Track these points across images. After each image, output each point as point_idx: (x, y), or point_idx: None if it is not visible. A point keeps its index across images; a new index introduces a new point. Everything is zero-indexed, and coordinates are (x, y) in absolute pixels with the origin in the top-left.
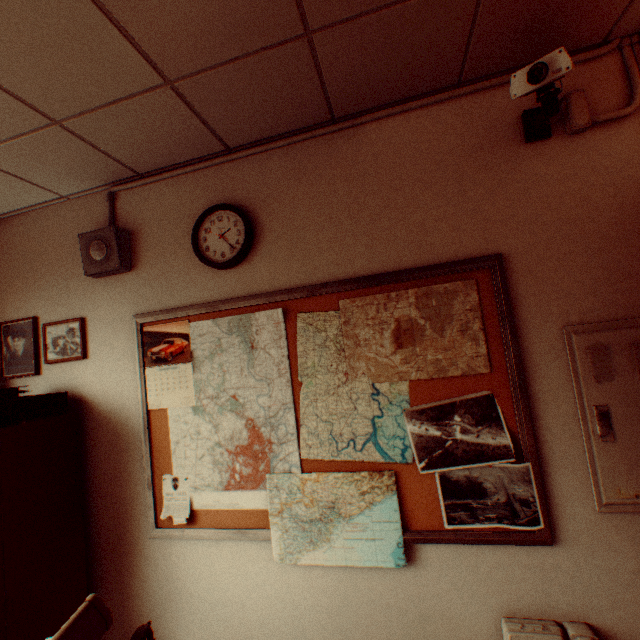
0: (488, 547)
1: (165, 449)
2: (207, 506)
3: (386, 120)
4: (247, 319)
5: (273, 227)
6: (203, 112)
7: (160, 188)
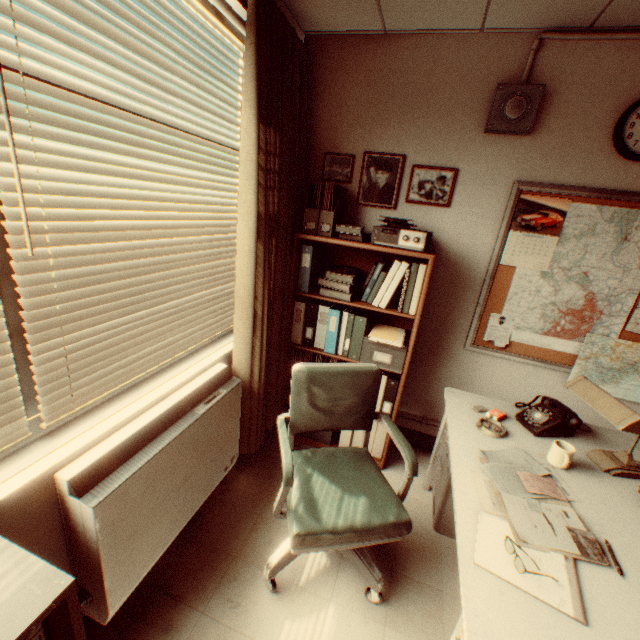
0: None
1: (500, 296)
2: (521, 341)
3: None
4: (633, 214)
5: None
6: None
7: (599, 49)
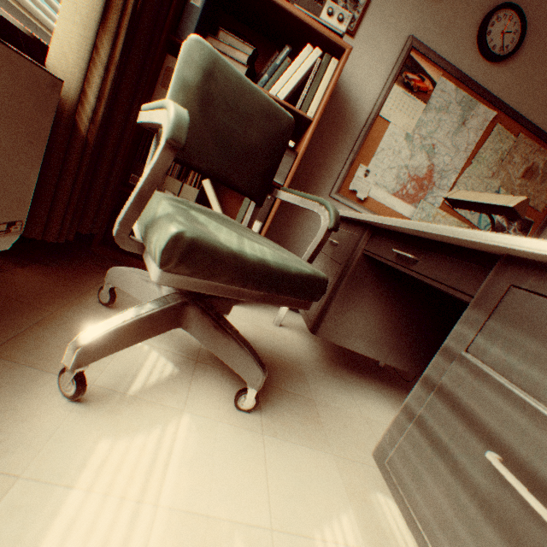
0: None
1: (371, 149)
2: (376, 198)
3: None
4: (473, 104)
5: (525, 57)
6: None
7: None
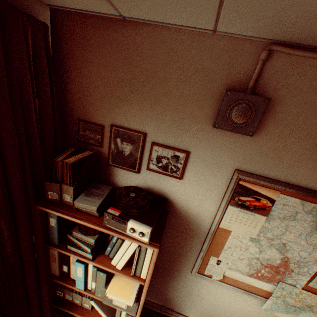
0: None
1: (218, 246)
2: (232, 276)
3: None
4: None
5: None
6: None
7: None
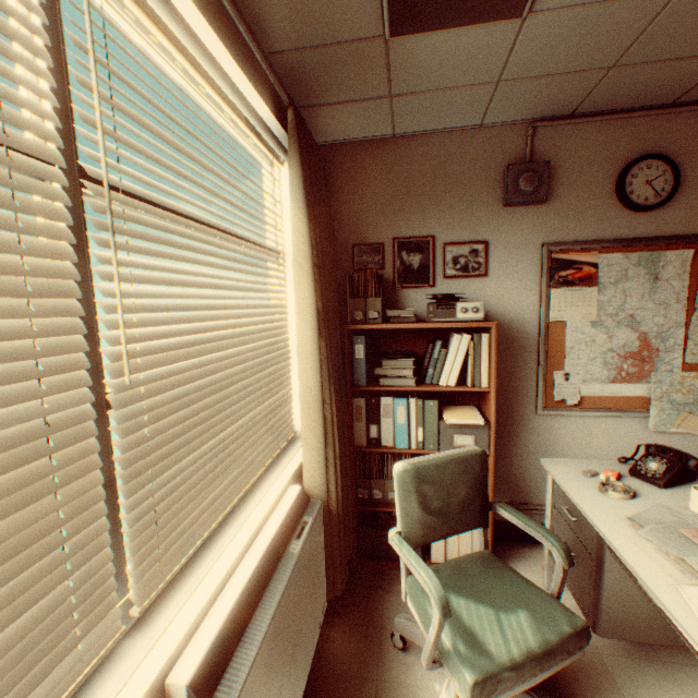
0: None
1: (558, 352)
2: (591, 394)
3: None
4: (655, 256)
5: (693, 181)
6: None
7: (583, 130)
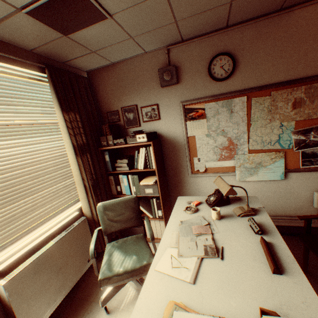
0: (313, 173)
1: (194, 149)
2: (210, 166)
3: (304, 8)
4: (230, 101)
5: (243, 62)
6: (232, 12)
7: (190, 46)
